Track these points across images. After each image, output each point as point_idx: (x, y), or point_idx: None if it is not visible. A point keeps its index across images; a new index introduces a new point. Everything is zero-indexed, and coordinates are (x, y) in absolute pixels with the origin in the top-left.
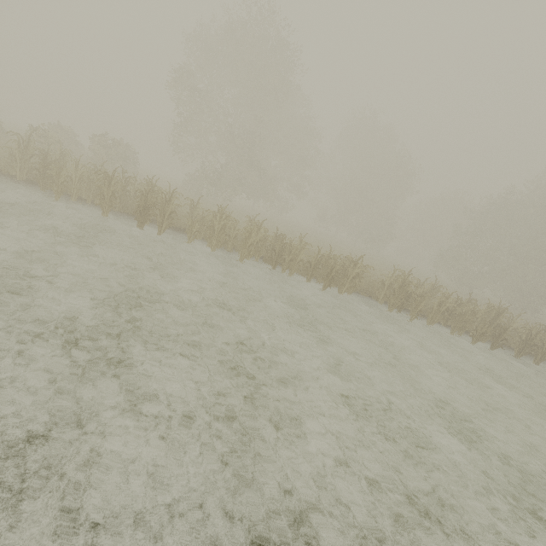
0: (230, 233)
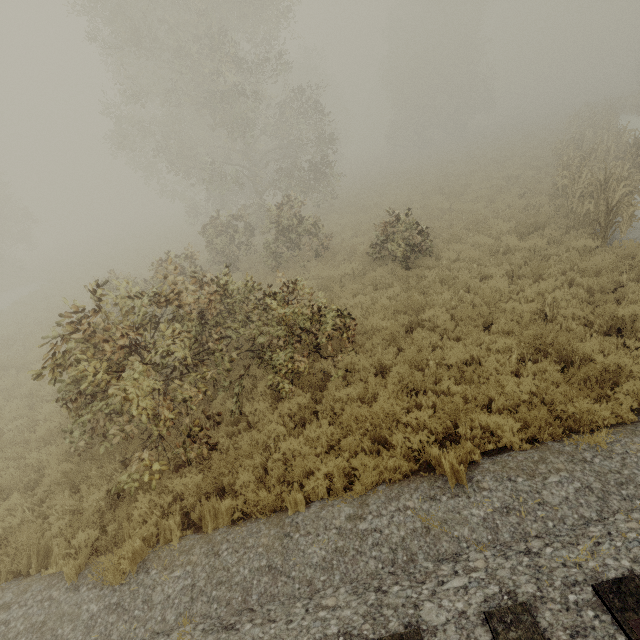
0: None
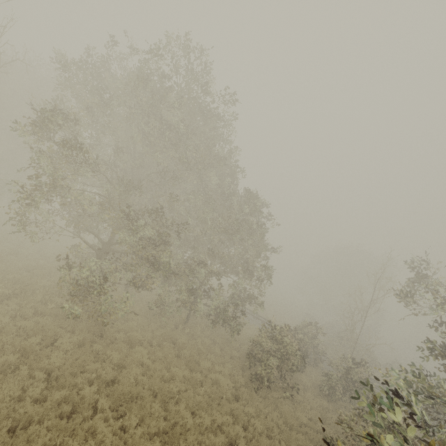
0: None
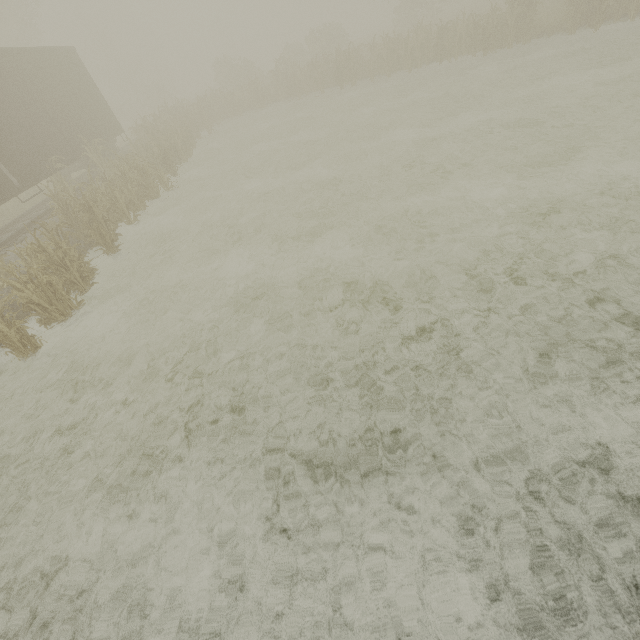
0: (400, 54)
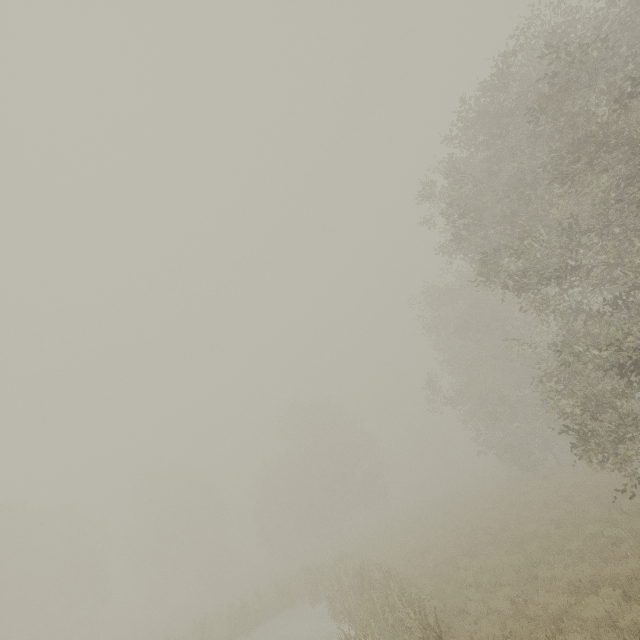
0: None
